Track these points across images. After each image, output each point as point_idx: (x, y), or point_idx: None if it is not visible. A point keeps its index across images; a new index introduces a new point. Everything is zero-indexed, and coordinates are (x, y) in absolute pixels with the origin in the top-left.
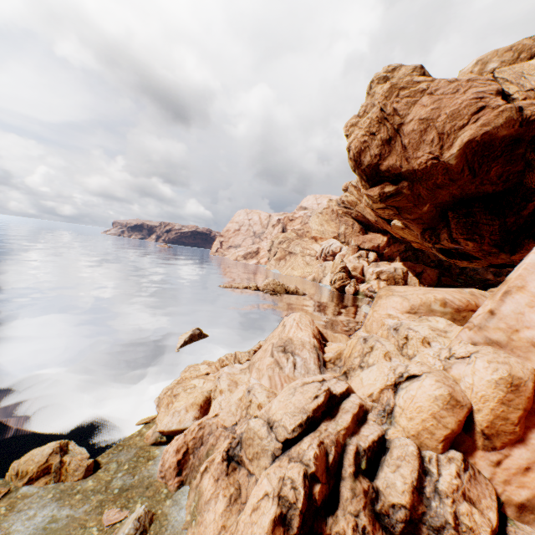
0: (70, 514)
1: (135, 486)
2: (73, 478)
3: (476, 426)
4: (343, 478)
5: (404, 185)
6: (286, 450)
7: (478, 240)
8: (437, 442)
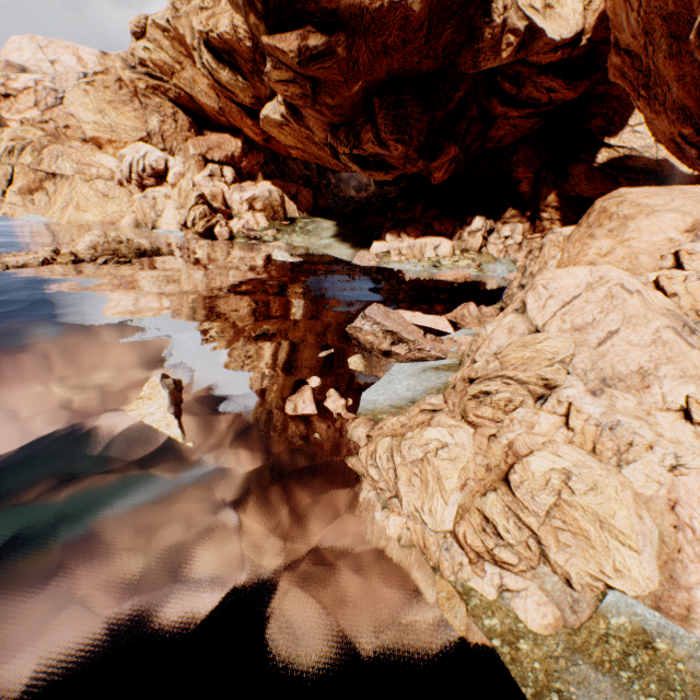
0: None
1: None
2: None
3: None
4: None
5: (341, 39)
6: None
7: (408, 143)
8: None
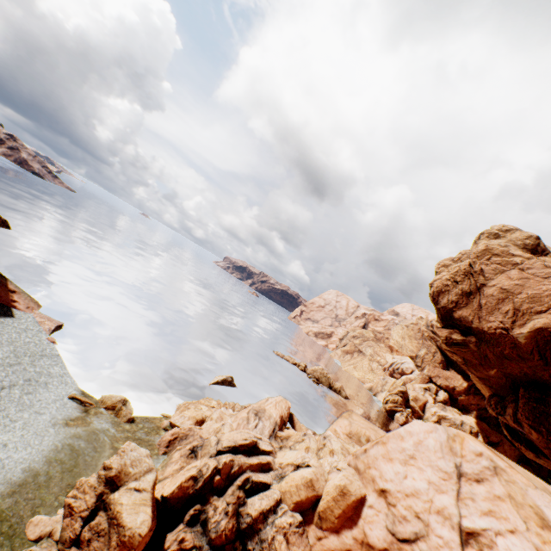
0: (115, 432)
1: (145, 441)
2: (122, 419)
3: (318, 508)
4: (233, 484)
5: (471, 340)
6: (217, 456)
7: (544, 434)
8: (291, 502)
